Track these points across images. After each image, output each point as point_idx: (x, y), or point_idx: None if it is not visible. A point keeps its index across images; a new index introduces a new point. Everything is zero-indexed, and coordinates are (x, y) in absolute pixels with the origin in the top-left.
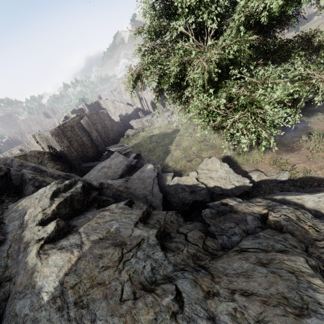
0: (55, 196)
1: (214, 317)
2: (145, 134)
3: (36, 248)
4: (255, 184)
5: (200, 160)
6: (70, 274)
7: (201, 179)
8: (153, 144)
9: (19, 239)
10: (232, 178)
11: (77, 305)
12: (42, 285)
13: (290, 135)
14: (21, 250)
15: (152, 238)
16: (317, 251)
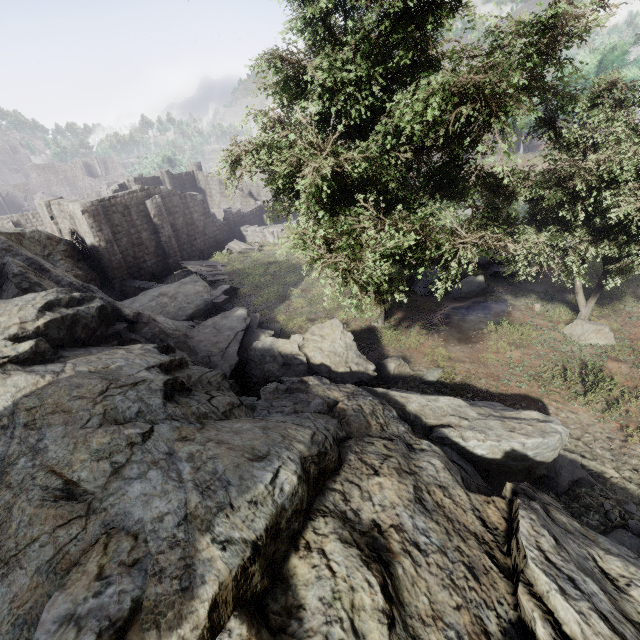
0: (49, 309)
1: (174, 453)
2: (261, 257)
3: None
4: (390, 377)
5: None
6: (31, 397)
7: (307, 349)
8: (267, 278)
9: None
10: (351, 357)
11: (28, 426)
12: None
13: (476, 318)
14: None
15: (158, 382)
16: (354, 442)
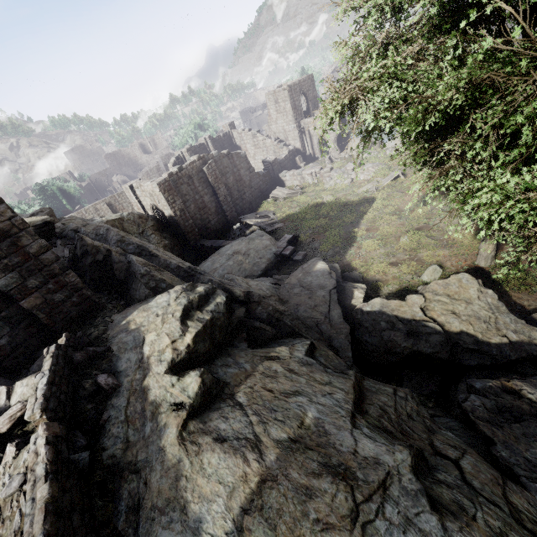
0: (186, 315)
1: None
2: (307, 199)
3: (175, 425)
4: None
5: (418, 266)
6: (253, 514)
7: (432, 312)
8: (322, 221)
9: (141, 392)
10: (503, 323)
11: None
12: (201, 515)
13: None
14: (146, 415)
15: (405, 473)
16: None
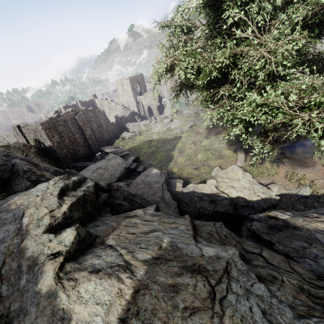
0: (63, 194)
1: None
2: (143, 138)
3: (52, 269)
4: None
5: (209, 168)
6: (130, 320)
7: (221, 188)
8: (153, 149)
9: (18, 252)
10: (257, 189)
11: None
12: None
13: (301, 151)
14: (22, 270)
15: (237, 260)
16: None
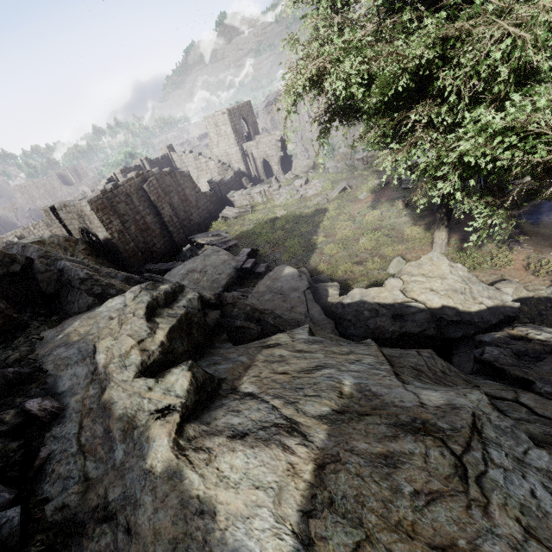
0: (152, 313)
1: None
2: (259, 216)
3: (166, 434)
4: None
5: (382, 261)
6: (321, 514)
7: (412, 293)
8: (279, 233)
9: (101, 409)
10: (477, 291)
11: None
12: (237, 543)
13: None
14: (114, 436)
15: (489, 411)
16: None
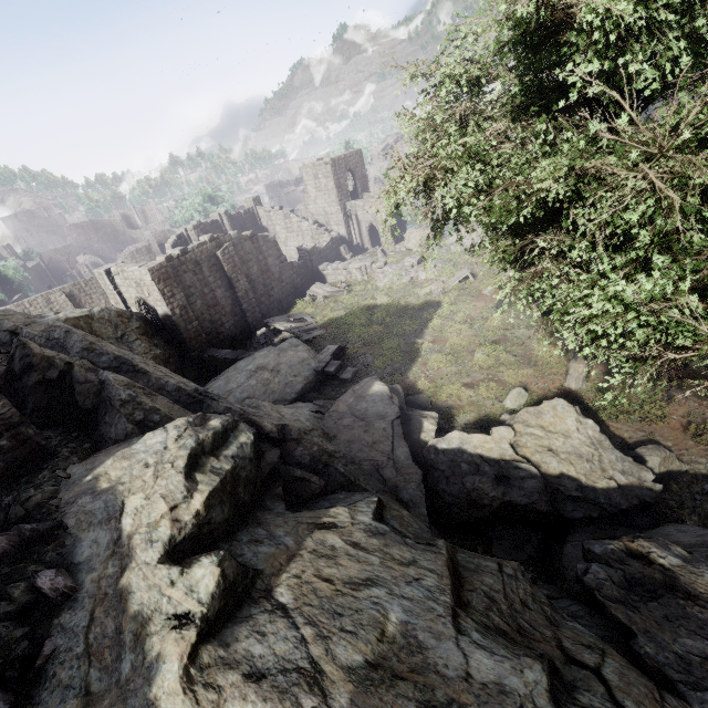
0: (194, 465)
1: None
2: (355, 300)
3: (177, 657)
4: (655, 478)
5: (499, 388)
6: None
7: (524, 449)
8: (376, 328)
9: (116, 598)
10: (609, 461)
11: None
12: None
13: None
14: (124, 640)
15: (543, 703)
16: None
